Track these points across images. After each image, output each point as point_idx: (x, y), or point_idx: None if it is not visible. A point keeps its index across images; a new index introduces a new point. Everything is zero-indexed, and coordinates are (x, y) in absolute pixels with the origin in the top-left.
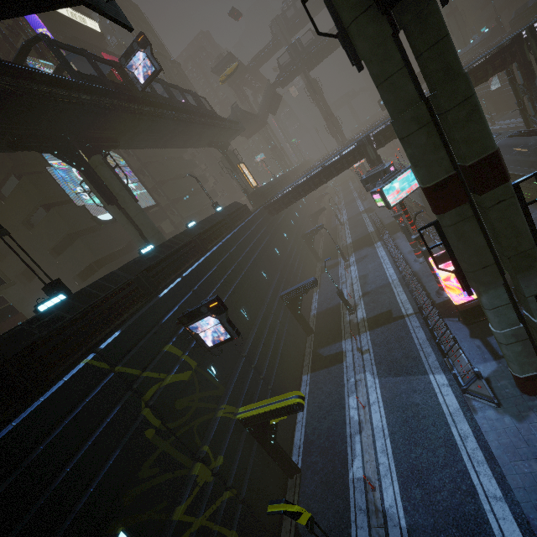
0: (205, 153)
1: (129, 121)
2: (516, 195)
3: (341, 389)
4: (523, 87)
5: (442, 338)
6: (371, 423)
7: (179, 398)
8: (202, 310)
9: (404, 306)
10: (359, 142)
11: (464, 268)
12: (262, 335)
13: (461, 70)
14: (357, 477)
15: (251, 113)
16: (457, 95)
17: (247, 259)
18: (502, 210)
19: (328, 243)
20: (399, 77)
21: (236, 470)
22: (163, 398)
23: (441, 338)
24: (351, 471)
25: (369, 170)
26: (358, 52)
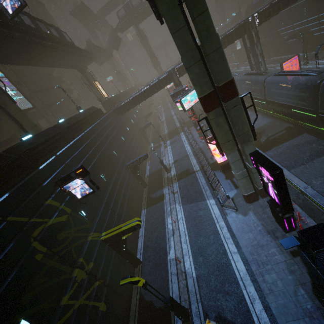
0: (70, 73)
1: (2, 41)
2: (242, 103)
3: (163, 215)
4: (249, 49)
5: (213, 181)
6: (179, 229)
7: (60, 233)
8: (72, 175)
9: (195, 166)
10: (169, 72)
11: (220, 142)
12: (115, 189)
13: (215, 31)
14: (172, 258)
15: (101, 48)
16: (213, 45)
17: (103, 143)
18: (235, 111)
19: (154, 134)
20: (183, 31)
21: (102, 269)
22: (47, 233)
23: (212, 181)
24: (169, 256)
25: (175, 89)
26: (160, 12)
